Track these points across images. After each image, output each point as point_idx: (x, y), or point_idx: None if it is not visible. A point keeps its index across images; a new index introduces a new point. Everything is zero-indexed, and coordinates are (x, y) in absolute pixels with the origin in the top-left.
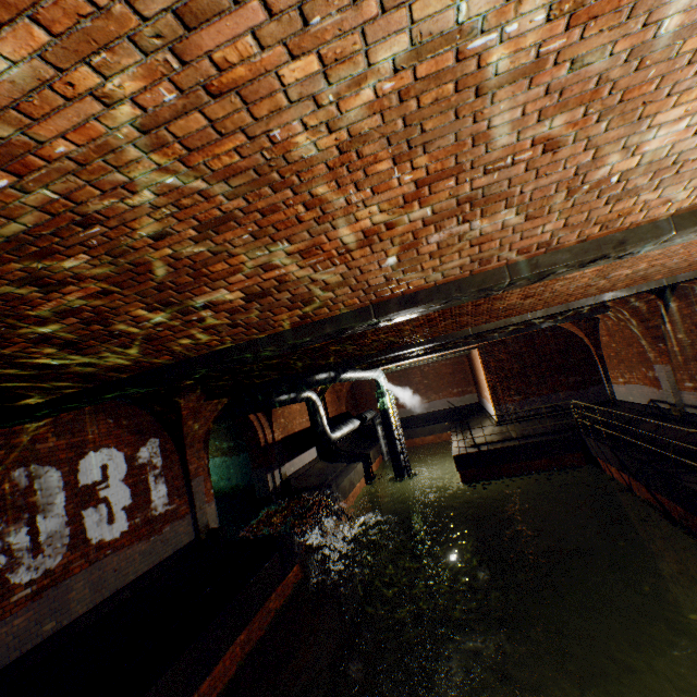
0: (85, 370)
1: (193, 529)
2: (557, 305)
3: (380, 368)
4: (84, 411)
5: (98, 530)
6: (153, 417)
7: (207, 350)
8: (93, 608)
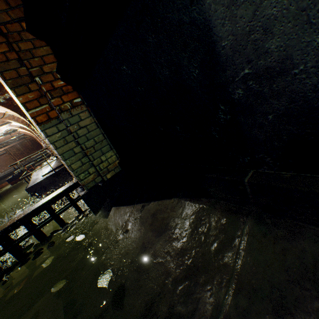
0: None
1: None
2: None
3: None
4: None
5: None
6: None
7: None
8: None
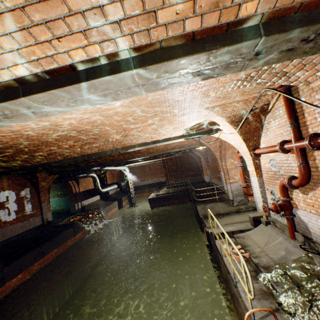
0: (6, 167)
1: (41, 220)
2: (161, 152)
3: (127, 165)
4: (0, 177)
5: (4, 217)
6: (27, 180)
7: (41, 163)
8: (2, 241)
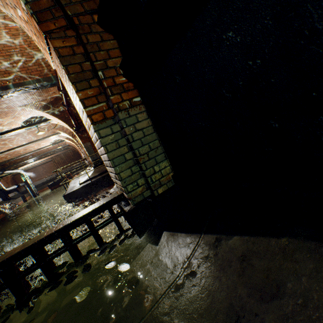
0: None
1: None
2: (46, 152)
3: (21, 169)
4: None
5: None
6: None
7: None
8: None
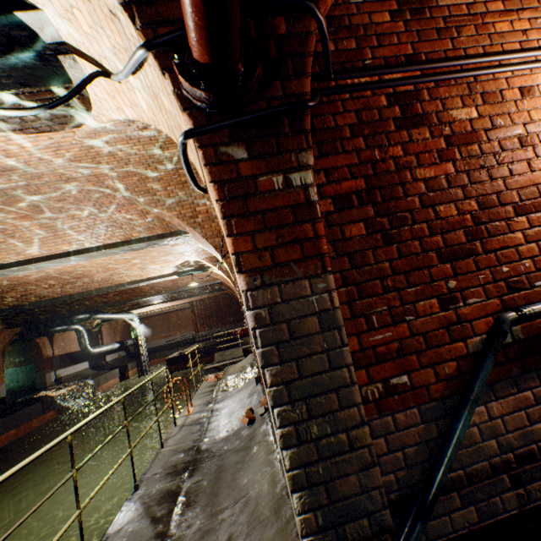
0: None
1: None
2: (172, 290)
3: (136, 313)
4: None
5: None
6: None
7: (9, 306)
8: None
